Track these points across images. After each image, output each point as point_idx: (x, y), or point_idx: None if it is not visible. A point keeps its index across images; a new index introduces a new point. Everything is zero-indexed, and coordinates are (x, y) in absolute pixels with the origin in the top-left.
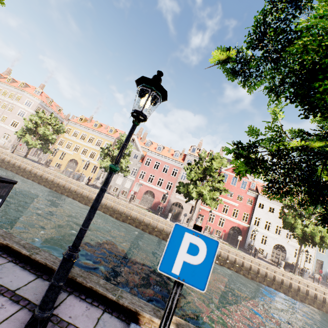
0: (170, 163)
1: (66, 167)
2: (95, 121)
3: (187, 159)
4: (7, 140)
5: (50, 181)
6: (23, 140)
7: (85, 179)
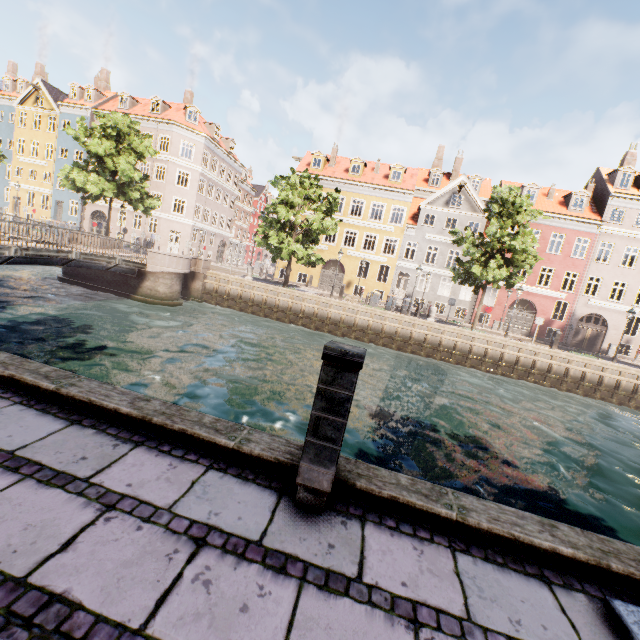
0: (567, 227)
1: (320, 279)
2: (351, 160)
3: (611, 208)
4: (178, 243)
5: (368, 329)
6: (285, 253)
7: (434, 312)
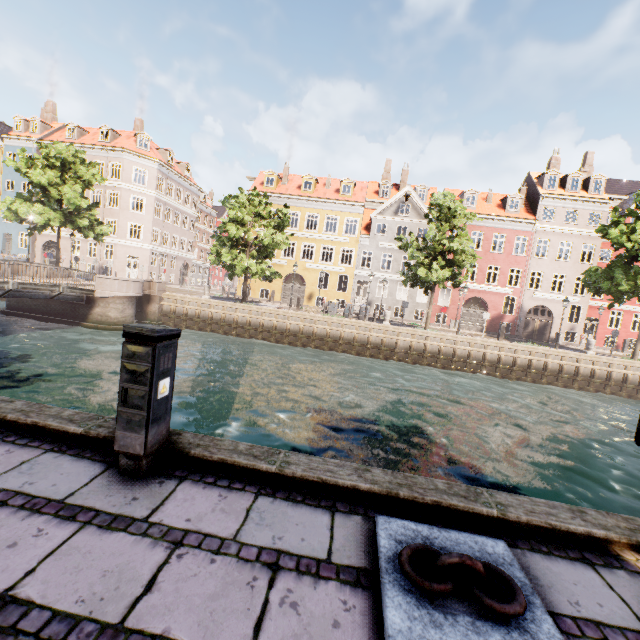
0: (507, 227)
1: (282, 293)
2: (302, 177)
3: (543, 207)
4: (137, 269)
5: (326, 337)
6: (238, 269)
7: (388, 315)
